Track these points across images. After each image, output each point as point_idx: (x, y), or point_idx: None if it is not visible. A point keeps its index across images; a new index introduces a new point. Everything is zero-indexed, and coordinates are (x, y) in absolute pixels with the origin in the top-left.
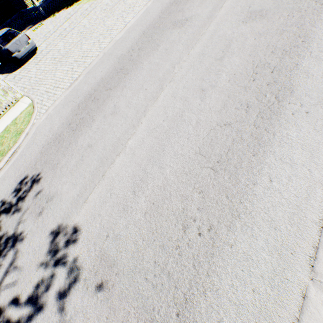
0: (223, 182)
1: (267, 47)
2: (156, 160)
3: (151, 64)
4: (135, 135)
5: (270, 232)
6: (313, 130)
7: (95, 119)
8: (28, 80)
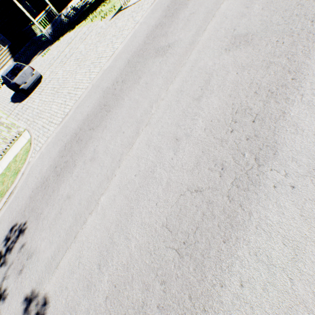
0: (188, 275)
1: (250, 85)
2: (124, 227)
3: (131, 101)
4: (107, 190)
5: None
6: (299, 217)
7: (76, 165)
8: (32, 111)
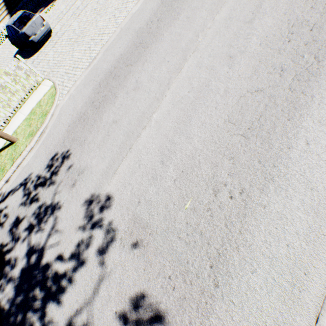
0: (255, 148)
1: (305, 3)
2: (183, 131)
3: (172, 35)
4: (159, 108)
5: (306, 193)
6: None
7: (118, 96)
8: (47, 63)
